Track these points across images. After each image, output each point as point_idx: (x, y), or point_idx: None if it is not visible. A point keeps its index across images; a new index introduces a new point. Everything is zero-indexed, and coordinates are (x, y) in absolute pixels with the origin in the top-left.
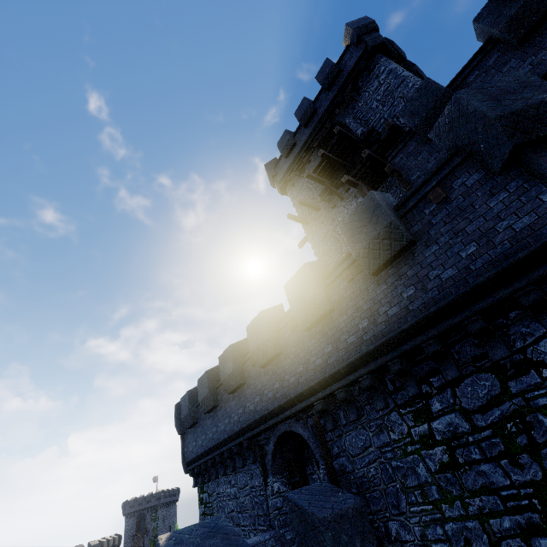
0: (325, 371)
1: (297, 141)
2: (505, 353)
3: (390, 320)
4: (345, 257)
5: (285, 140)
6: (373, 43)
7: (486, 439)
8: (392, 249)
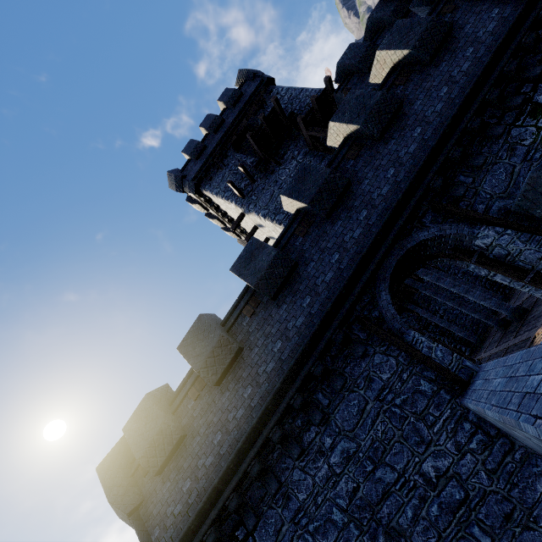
0: (427, 146)
1: (206, 145)
2: None
3: (468, 72)
4: (386, 78)
5: (194, 144)
6: (267, 76)
7: None
8: (442, 33)
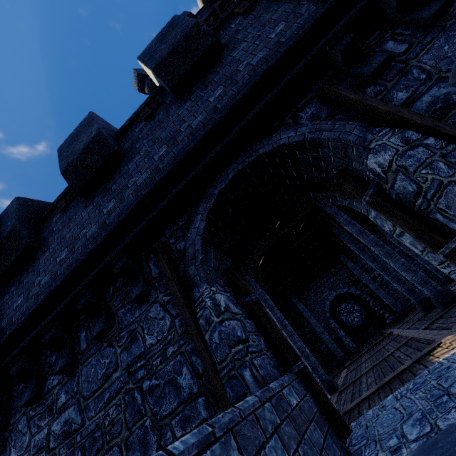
0: None
1: None
2: None
3: None
4: None
5: None
6: None
7: None
8: None
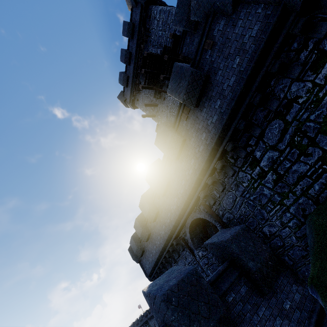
0: (196, 174)
1: (128, 75)
2: (277, 103)
3: (215, 125)
4: (179, 109)
5: (122, 77)
6: (144, 0)
7: (289, 153)
8: (199, 86)
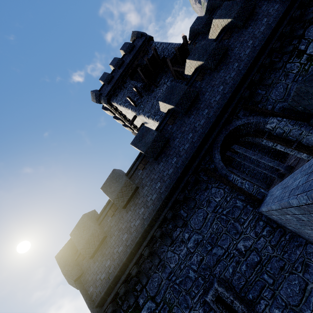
0: (241, 73)
1: (114, 76)
2: (312, 14)
3: (263, 32)
4: (218, 35)
5: (106, 75)
6: (149, 36)
7: None
8: (249, 10)
